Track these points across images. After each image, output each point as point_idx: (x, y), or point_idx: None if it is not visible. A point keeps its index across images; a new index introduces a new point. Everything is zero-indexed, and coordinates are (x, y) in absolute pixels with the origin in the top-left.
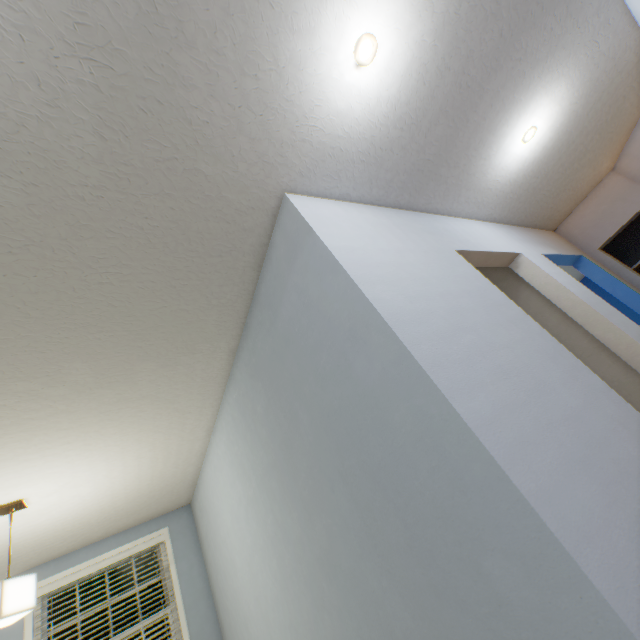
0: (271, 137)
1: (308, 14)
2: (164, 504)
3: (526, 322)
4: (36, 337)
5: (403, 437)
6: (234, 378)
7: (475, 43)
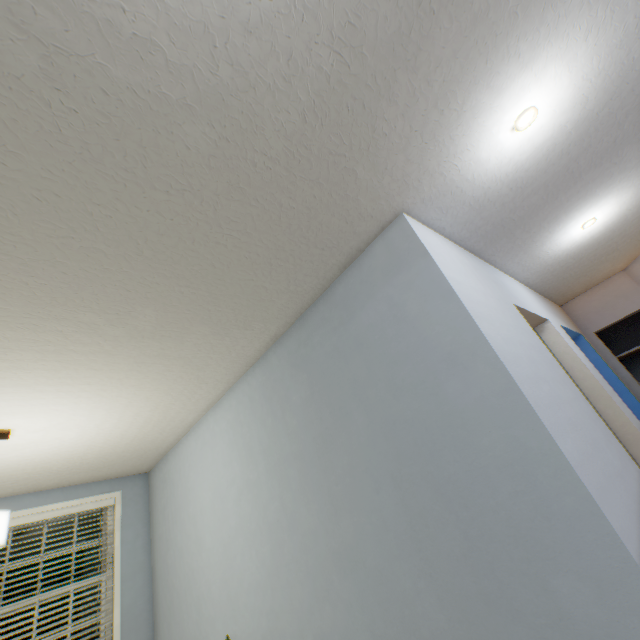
0: (421, 163)
1: (506, 77)
2: (126, 467)
3: (571, 384)
4: (133, 275)
5: (488, 459)
6: (266, 362)
7: (595, 141)
